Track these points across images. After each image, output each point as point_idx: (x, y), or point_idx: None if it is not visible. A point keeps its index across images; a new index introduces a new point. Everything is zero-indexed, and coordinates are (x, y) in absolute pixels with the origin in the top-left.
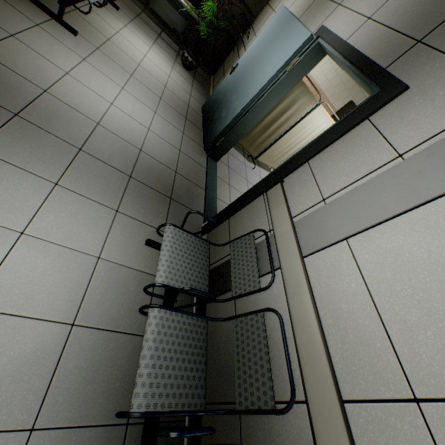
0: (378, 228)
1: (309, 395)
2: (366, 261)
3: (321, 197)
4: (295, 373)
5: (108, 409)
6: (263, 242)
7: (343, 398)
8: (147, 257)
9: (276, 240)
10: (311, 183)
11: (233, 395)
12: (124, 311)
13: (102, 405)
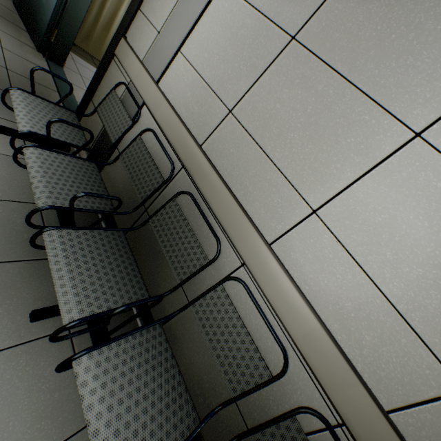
0: (195, 30)
1: (181, 157)
2: (194, 57)
3: (157, 32)
4: (173, 159)
5: (24, 251)
6: (126, 94)
7: (200, 145)
8: (7, 144)
9: (134, 83)
10: (147, 26)
11: (141, 211)
12: (1, 185)
13: (15, 249)
